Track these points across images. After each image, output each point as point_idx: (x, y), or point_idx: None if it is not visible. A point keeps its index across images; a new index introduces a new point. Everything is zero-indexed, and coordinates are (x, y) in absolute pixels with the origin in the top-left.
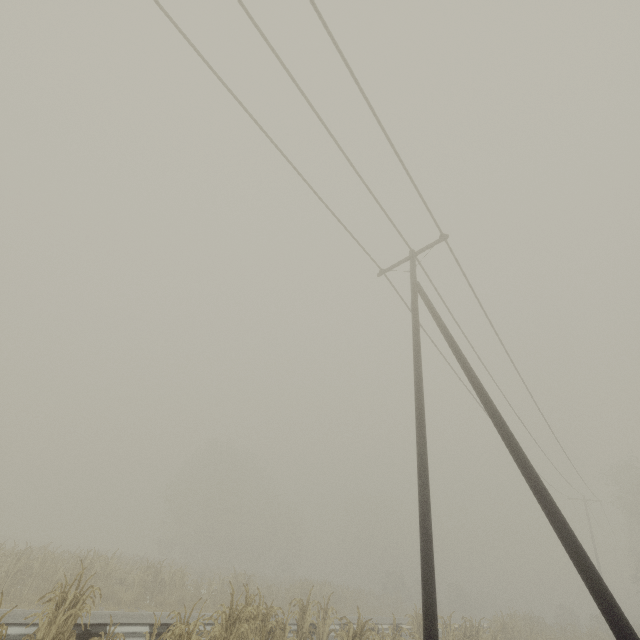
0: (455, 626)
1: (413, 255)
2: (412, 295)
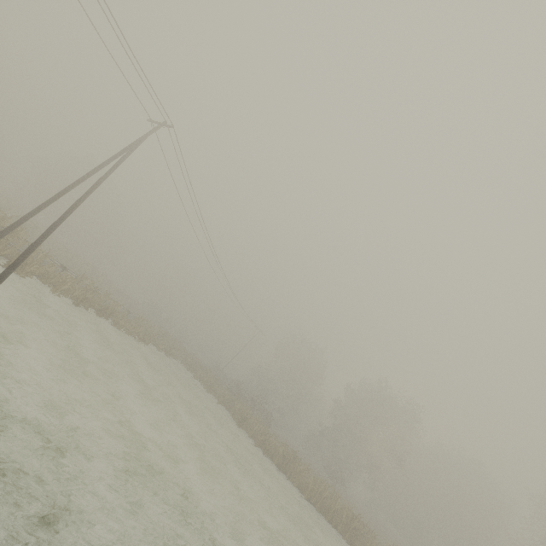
0: (126, 310)
1: (160, 123)
2: (137, 140)
